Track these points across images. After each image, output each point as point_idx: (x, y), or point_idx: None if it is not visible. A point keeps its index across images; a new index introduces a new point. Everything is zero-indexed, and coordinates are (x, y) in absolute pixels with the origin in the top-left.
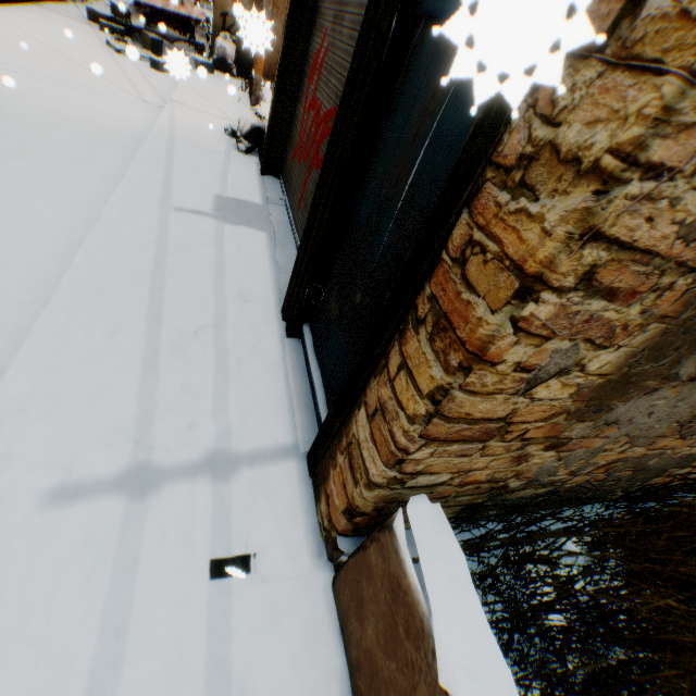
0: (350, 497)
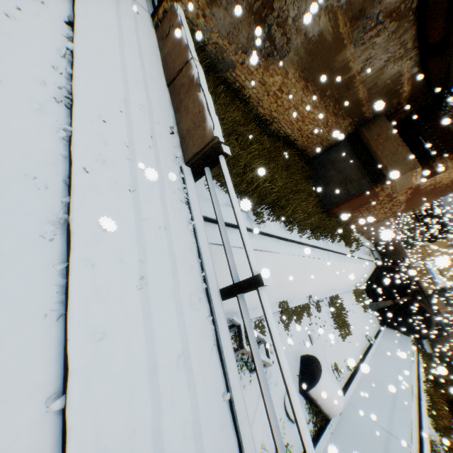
0: (165, 9)
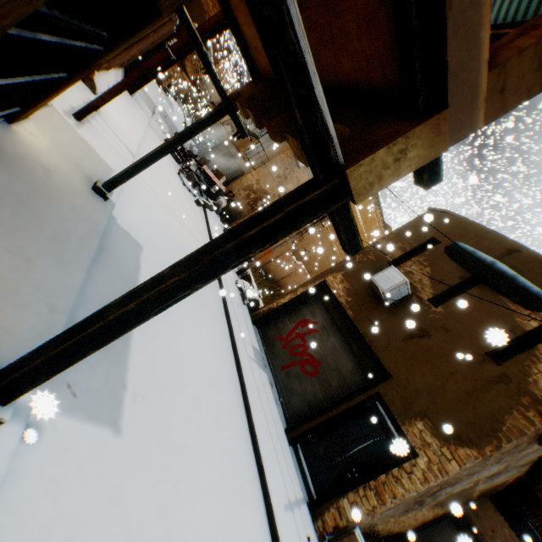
0: (338, 521)
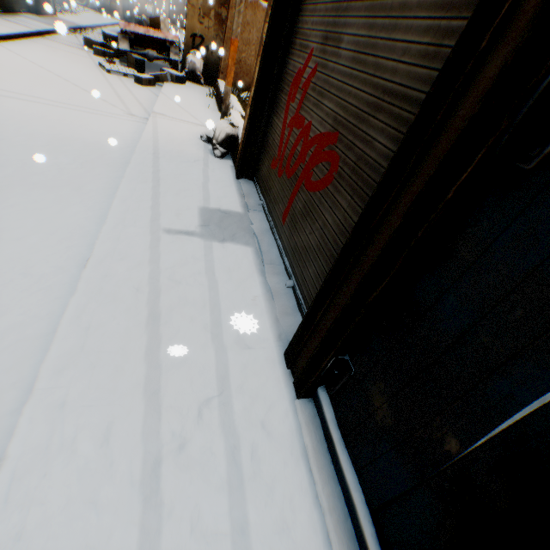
0: None
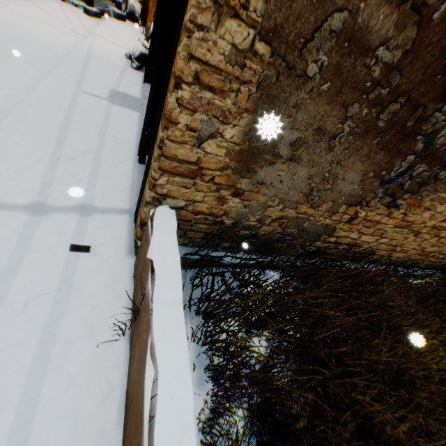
0: (141, 216)
